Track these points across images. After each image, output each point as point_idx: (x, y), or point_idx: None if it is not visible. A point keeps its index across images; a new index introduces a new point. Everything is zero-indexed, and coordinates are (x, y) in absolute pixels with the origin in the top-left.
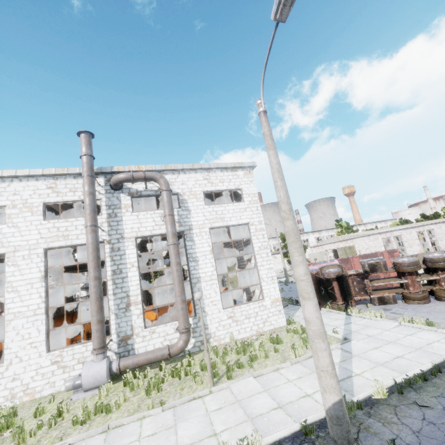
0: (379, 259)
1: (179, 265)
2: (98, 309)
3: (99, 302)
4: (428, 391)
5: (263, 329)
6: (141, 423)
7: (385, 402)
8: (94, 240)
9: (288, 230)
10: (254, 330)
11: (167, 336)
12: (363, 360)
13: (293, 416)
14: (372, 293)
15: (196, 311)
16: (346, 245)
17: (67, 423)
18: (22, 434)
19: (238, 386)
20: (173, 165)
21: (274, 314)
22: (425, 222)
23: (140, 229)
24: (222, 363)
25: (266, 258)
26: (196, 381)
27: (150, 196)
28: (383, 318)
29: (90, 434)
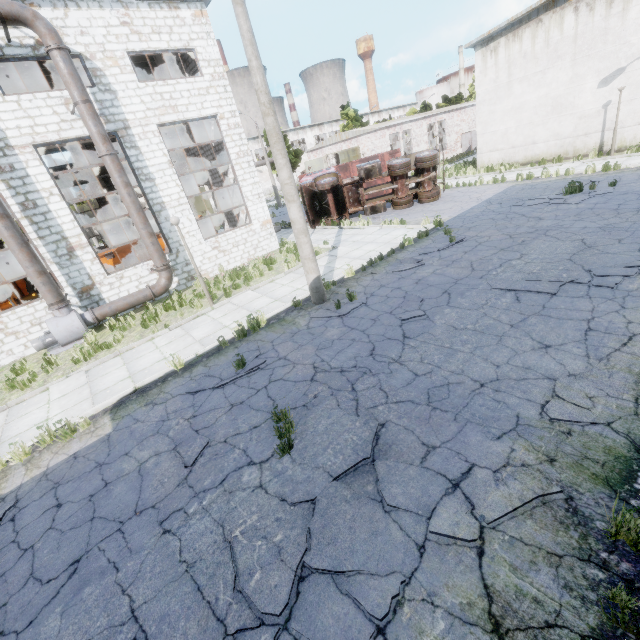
0: (376, 162)
1: (129, 187)
2: (31, 258)
3: (27, 249)
4: (381, 266)
5: (255, 256)
6: (153, 342)
7: (352, 278)
8: None
9: (269, 129)
10: (245, 259)
11: (141, 279)
12: (344, 259)
13: (287, 302)
14: (365, 203)
15: (171, 247)
16: (350, 146)
17: (65, 366)
18: (20, 382)
19: (238, 299)
20: None
21: (266, 239)
22: (441, 110)
23: (36, 130)
24: (217, 290)
25: (248, 169)
26: (195, 306)
27: (25, 59)
28: (369, 226)
29: (103, 361)
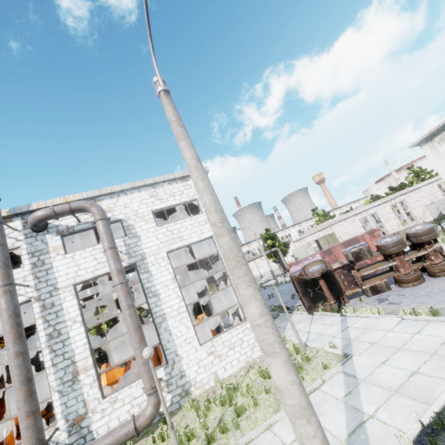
0: (362, 244)
1: (131, 309)
2: (25, 397)
3: (26, 387)
4: None
5: (253, 357)
6: None
7: None
8: (8, 303)
9: (224, 251)
10: (242, 361)
11: (134, 400)
12: (372, 387)
13: None
14: (362, 283)
15: (167, 358)
16: (326, 233)
17: None
18: None
19: None
20: (109, 187)
21: None
22: (395, 194)
23: (79, 273)
24: (202, 429)
25: None
26: None
27: (86, 230)
28: (381, 314)
29: None
